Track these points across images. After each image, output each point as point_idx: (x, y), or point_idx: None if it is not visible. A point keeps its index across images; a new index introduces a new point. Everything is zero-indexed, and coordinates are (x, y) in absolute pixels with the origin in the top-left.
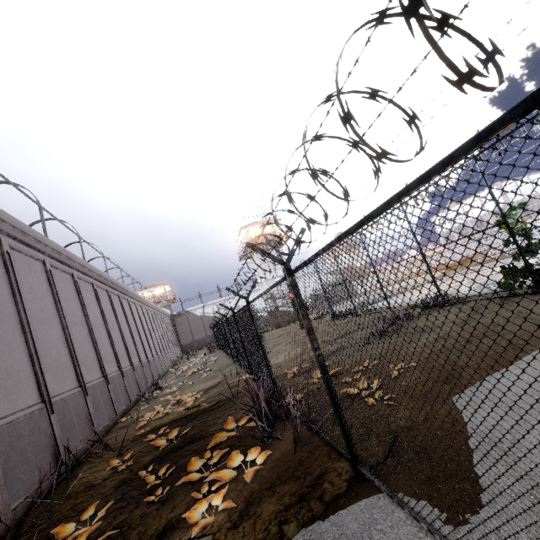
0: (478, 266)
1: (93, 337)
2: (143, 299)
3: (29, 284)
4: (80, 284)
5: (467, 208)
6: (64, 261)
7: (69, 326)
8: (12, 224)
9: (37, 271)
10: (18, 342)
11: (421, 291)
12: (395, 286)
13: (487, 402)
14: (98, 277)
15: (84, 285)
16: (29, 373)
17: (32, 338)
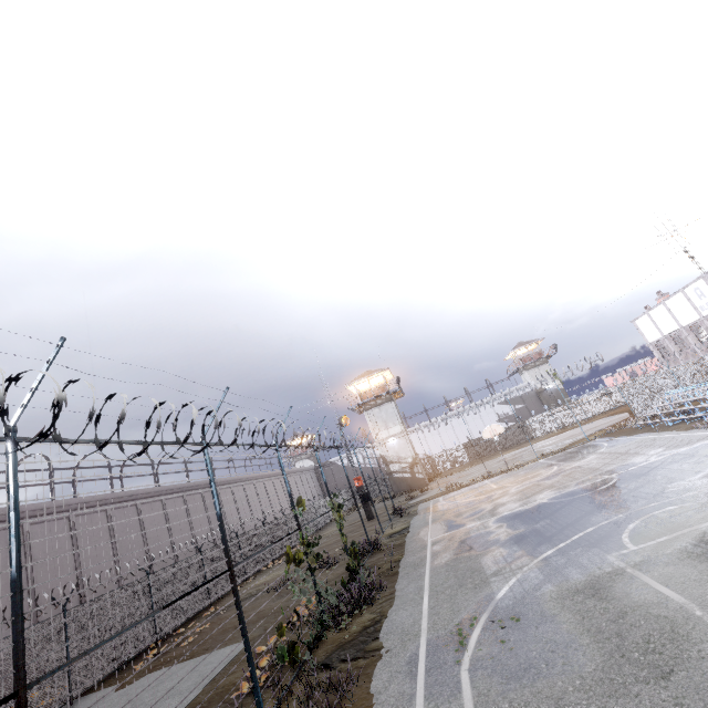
0: (599, 440)
1: (146, 551)
2: (247, 476)
3: (89, 535)
4: (145, 508)
5: (675, 310)
6: (127, 499)
7: (122, 550)
8: (77, 502)
9: (99, 520)
10: (71, 579)
11: (474, 491)
12: (554, 439)
13: (136, 684)
14: (169, 491)
15: (151, 506)
16: (75, 597)
17: (82, 574)
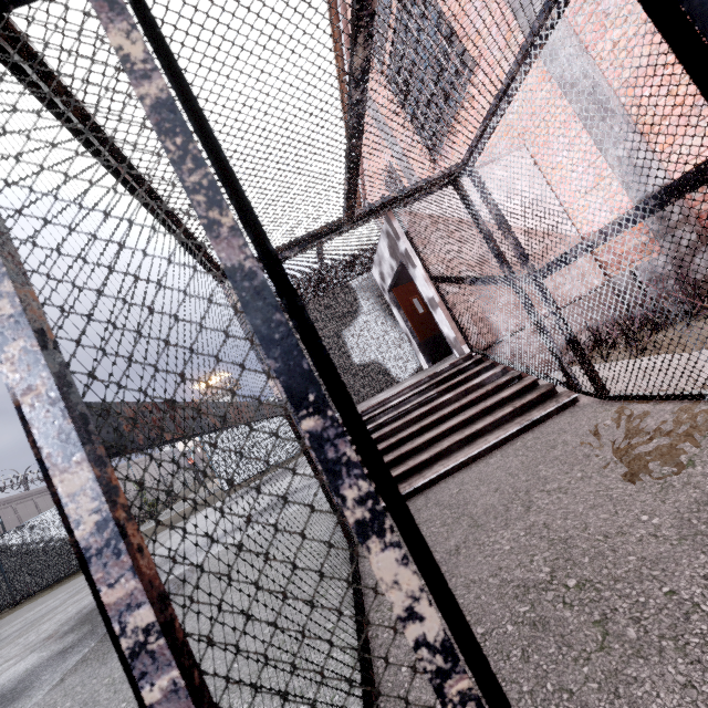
0: None
1: None
2: None
3: None
4: (20, 507)
5: None
6: (4, 504)
7: None
8: None
9: None
10: None
11: None
12: None
13: None
14: (38, 492)
15: (25, 505)
16: None
17: None
